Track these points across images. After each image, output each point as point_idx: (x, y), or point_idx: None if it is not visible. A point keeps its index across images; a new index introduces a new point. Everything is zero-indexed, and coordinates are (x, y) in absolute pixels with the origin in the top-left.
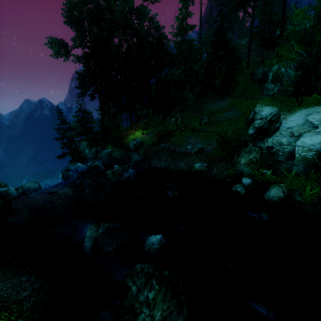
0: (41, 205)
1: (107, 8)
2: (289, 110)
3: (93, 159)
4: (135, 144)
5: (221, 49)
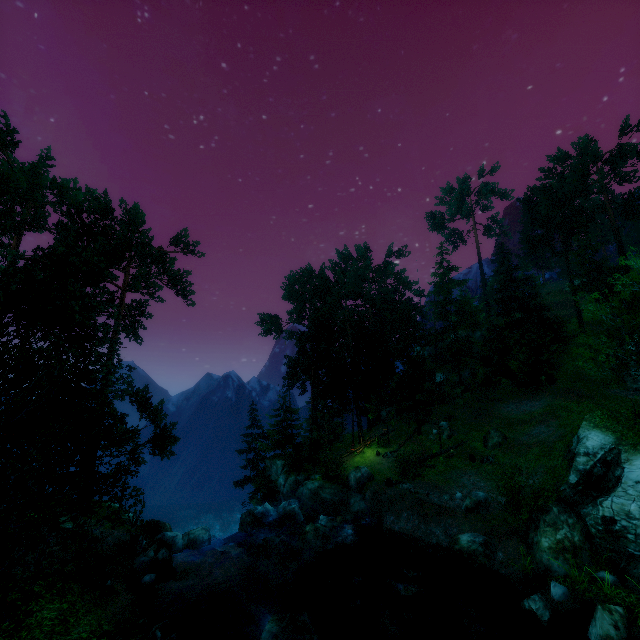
0: (207, 571)
1: (335, 280)
2: (633, 444)
3: (288, 496)
4: (358, 478)
5: (517, 309)
